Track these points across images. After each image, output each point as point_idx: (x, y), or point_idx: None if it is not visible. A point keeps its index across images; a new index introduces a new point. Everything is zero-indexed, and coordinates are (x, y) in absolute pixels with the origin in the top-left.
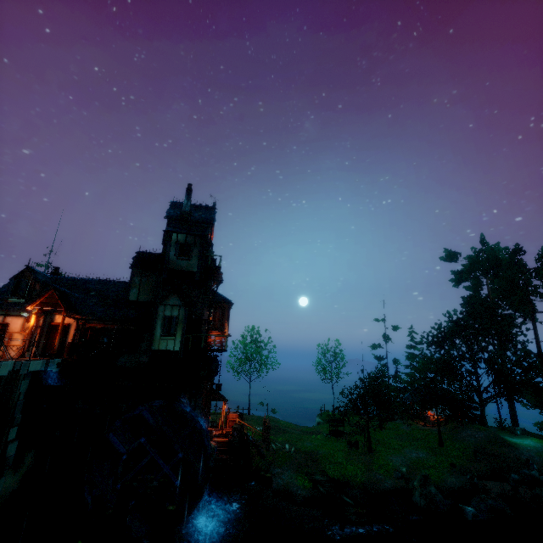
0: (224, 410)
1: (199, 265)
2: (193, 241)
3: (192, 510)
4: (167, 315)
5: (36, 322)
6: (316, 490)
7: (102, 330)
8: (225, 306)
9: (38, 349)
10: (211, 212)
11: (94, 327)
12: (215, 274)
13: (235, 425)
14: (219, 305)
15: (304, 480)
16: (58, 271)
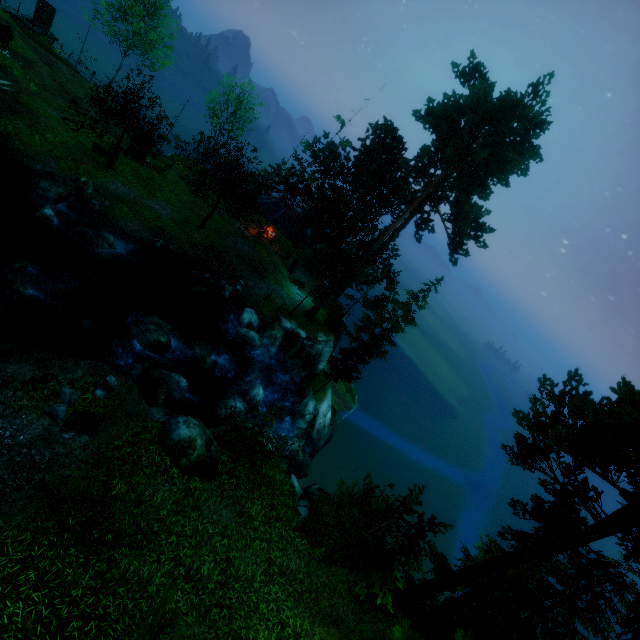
0: None
1: None
2: None
3: None
4: None
5: None
6: None
7: None
8: None
9: None
10: None
11: None
12: None
13: None
14: None
15: None
16: None
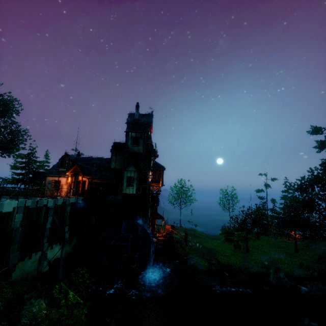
0: (162, 224)
1: (143, 148)
2: (140, 136)
3: (144, 269)
4: (128, 176)
5: (71, 180)
6: (211, 268)
7: (99, 183)
8: (160, 169)
9: (73, 192)
10: (150, 117)
11: (96, 182)
12: (153, 153)
13: (167, 232)
14: (157, 169)
15: (205, 262)
16: (79, 154)
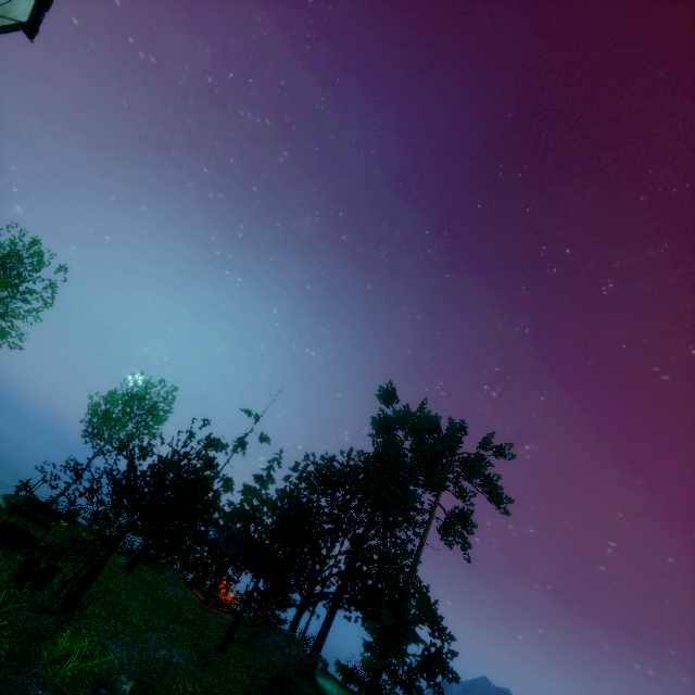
0: None
1: None
2: None
3: None
4: None
5: None
6: None
7: None
8: None
9: None
10: None
11: None
12: None
13: None
14: None
15: None
16: None
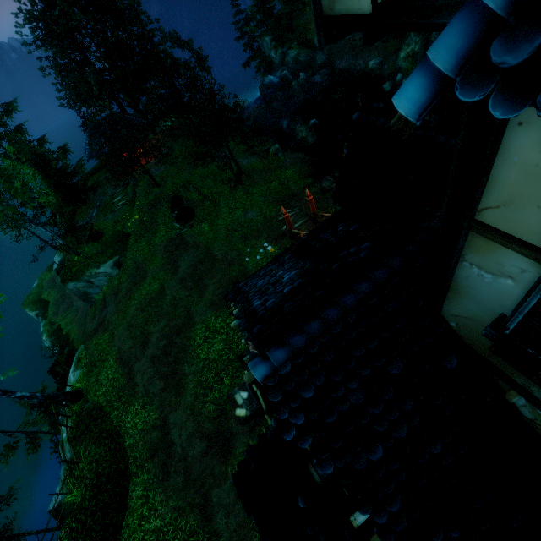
0: None
1: None
2: None
3: None
4: None
5: None
6: None
7: None
8: None
9: None
10: None
11: None
12: None
13: None
14: None
15: None
16: None
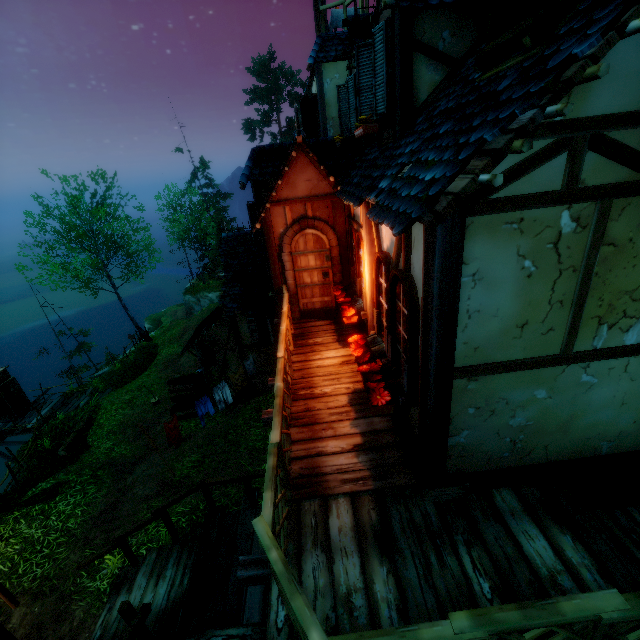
0: None
1: None
2: None
3: None
4: None
5: None
6: None
7: None
8: None
9: None
10: None
11: None
12: None
13: None
14: None
15: None
16: None
